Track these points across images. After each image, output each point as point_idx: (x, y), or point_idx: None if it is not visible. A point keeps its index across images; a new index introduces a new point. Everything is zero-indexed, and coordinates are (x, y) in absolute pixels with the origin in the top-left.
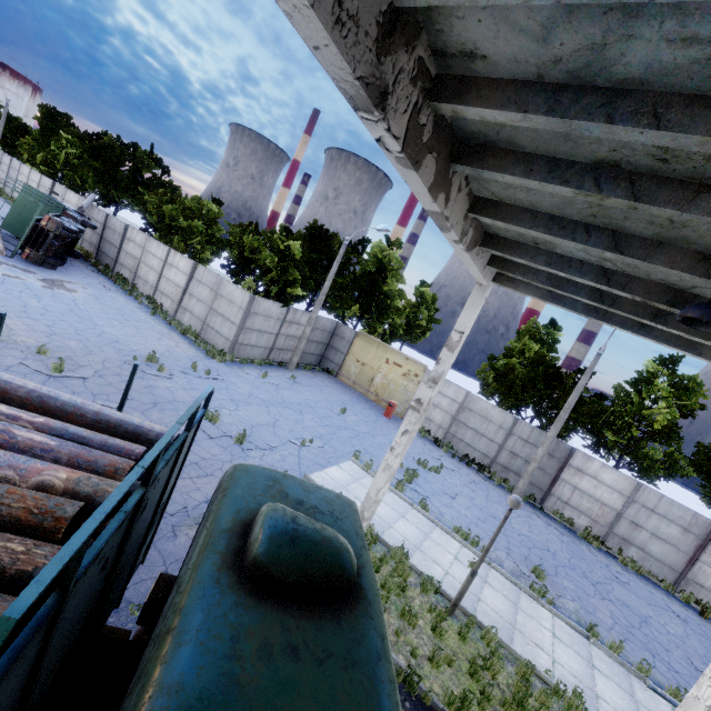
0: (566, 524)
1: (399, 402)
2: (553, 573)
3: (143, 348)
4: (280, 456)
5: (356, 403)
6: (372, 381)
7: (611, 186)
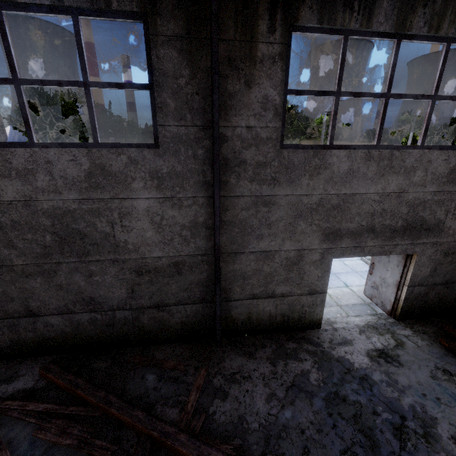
0: None
1: None
2: None
3: None
4: None
5: None
6: None
7: None
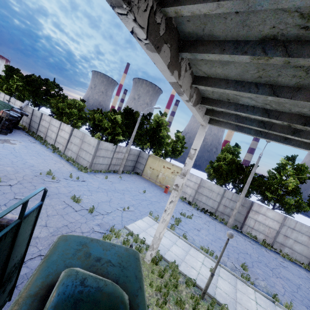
0: (253, 239)
1: (170, 185)
2: (251, 266)
3: (46, 168)
4: (112, 217)
5: (150, 187)
6: (158, 176)
7: (273, 50)
